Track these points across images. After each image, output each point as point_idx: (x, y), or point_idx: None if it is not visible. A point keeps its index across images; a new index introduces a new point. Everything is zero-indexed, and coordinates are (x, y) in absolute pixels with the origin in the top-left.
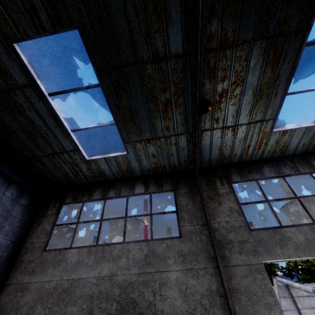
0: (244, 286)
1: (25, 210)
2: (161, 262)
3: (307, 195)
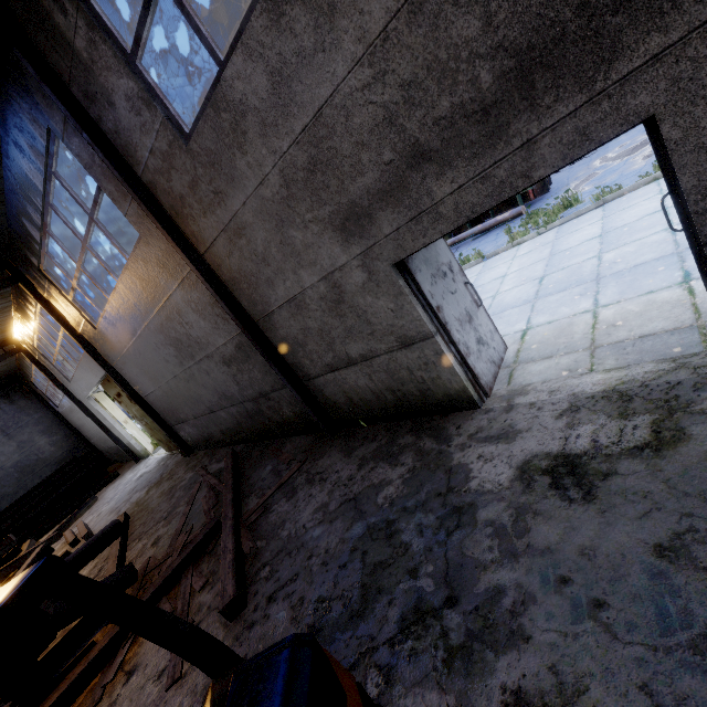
0: (93, 410)
1: (27, 397)
2: (75, 405)
3: (56, 348)
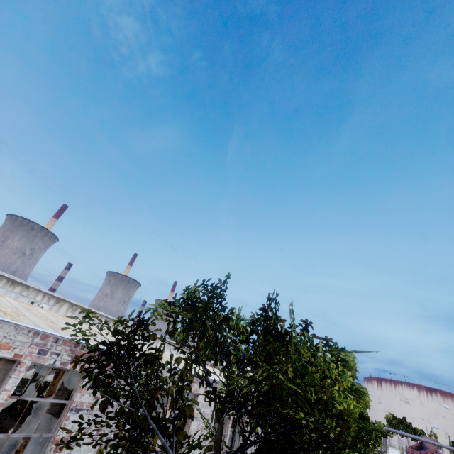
0: None
1: None
2: None
3: None
